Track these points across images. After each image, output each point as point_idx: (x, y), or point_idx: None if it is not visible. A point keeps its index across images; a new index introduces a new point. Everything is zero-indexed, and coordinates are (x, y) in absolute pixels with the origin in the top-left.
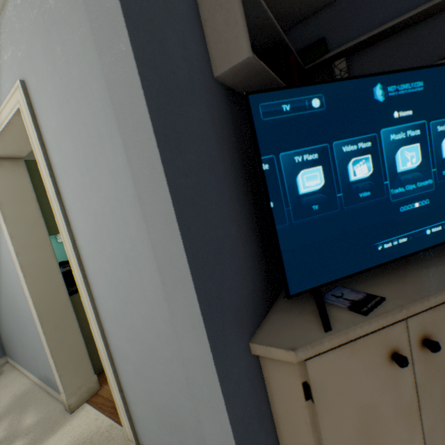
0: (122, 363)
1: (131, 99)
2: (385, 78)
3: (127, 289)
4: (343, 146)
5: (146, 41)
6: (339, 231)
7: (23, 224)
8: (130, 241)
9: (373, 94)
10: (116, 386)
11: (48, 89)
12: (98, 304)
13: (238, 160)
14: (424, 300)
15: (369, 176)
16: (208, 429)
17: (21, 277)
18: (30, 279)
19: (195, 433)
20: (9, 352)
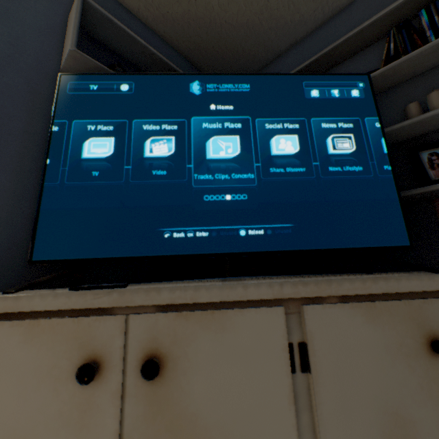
0: None
1: None
2: (206, 77)
3: None
4: (145, 125)
5: None
6: (118, 203)
7: None
8: None
9: (190, 88)
10: None
11: None
12: None
13: None
14: (154, 289)
15: (169, 157)
16: None
17: None
18: None
19: None
20: None
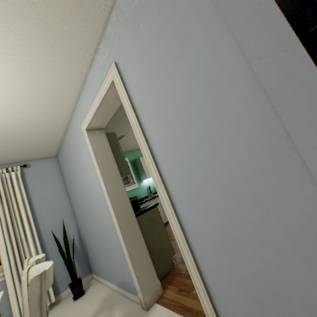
0: (198, 245)
1: None
2: None
3: (203, 169)
4: None
5: None
6: None
7: (106, 166)
8: (204, 125)
9: None
10: (195, 269)
11: (132, 56)
12: (172, 196)
13: None
14: None
15: None
16: None
17: (108, 201)
18: (113, 202)
19: (305, 302)
20: (94, 269)
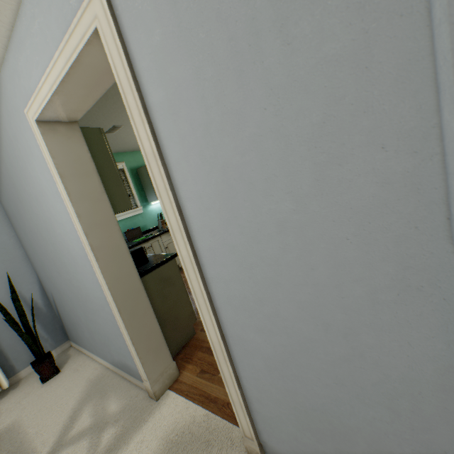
0: (244, 357)
1: None
2: None
3: (273, 268)
4: None
5: None
6: None
7: (87, 200)
8: (294, 200)
9: None
10: (234, 382)
11: None
12: (212, 288)
13: None
14: None
15: None
16: None
17: (93, 260)
18: (102, 262)
19: (372, 446)
20: (72, 337)
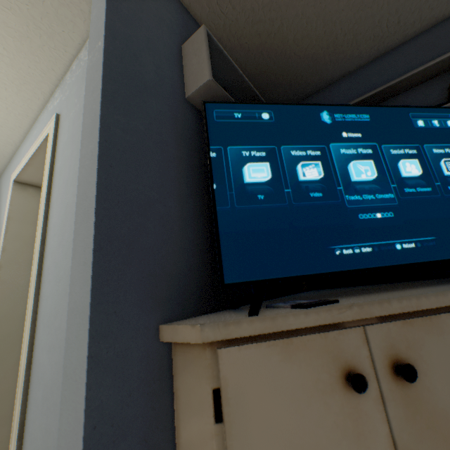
0: (35, 390)
1: (96, 74)
2: (331, 108)
3: (68, 279)
4: (292, 150)
5: (120, 47)
6: (287, 224)
7: (20, 241)
8: None
9: (320, 118)
10: (17, 429)
11: (71, 115)
12: (40, 307)
13: (198, 159)
14: (384, 300)
15: (320, 180)
16: (64, 428)
17: None
18: None
19: None
20: None
